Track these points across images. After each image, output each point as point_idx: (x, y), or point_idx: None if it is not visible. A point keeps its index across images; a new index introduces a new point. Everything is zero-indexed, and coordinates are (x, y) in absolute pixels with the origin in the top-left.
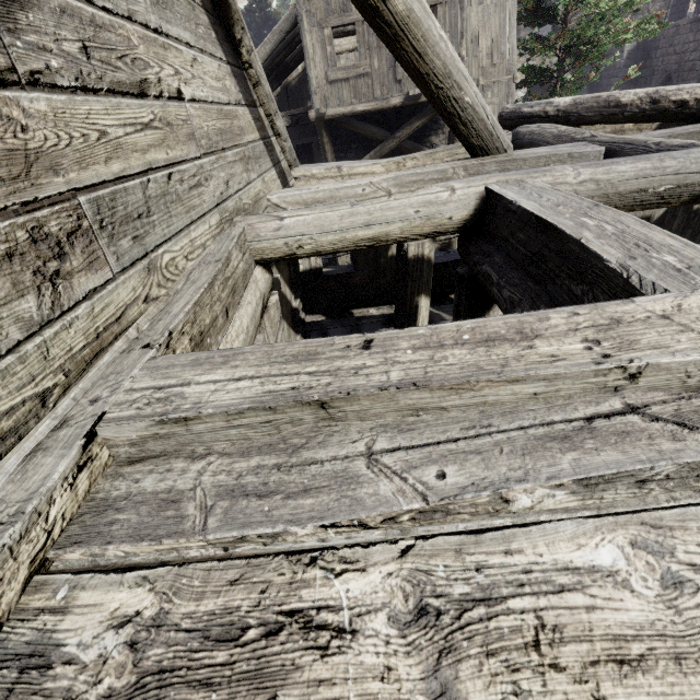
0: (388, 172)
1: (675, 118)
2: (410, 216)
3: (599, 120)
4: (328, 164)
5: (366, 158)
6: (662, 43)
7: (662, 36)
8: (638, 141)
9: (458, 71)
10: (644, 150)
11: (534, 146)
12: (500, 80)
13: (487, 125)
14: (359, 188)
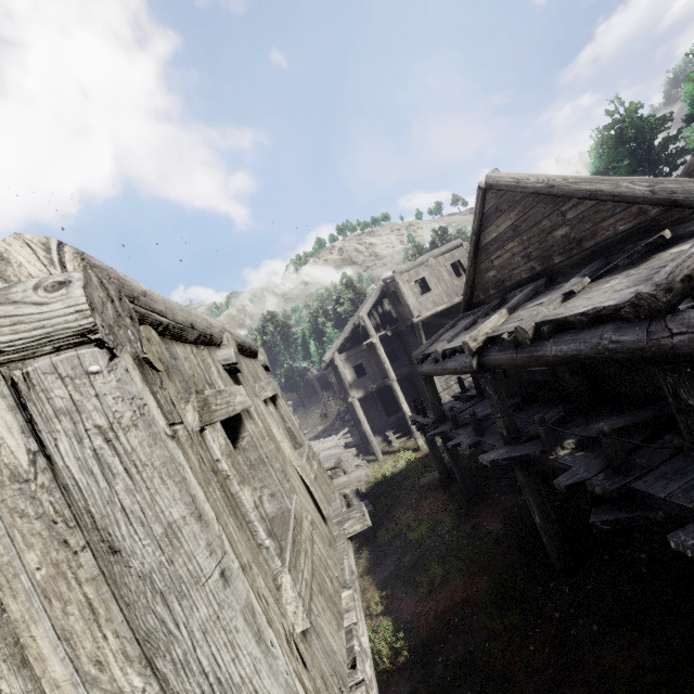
0: None
1: None
2: None
3: None
4: None
5: None
6: None
7: None
8: None
9: None
10: None
11: None
12: None
13: None
14: None
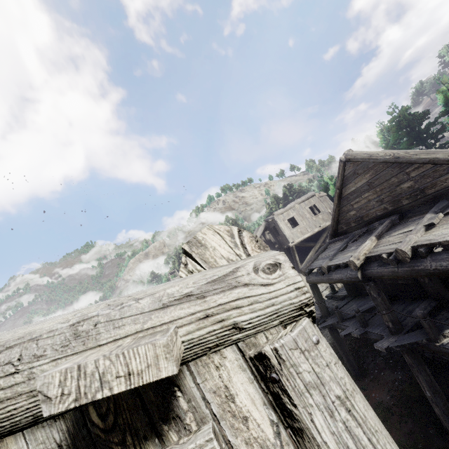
0: None
1: None
2: None
3: None
4: None
5: (310, 254)
6: None
7: None
8: None
9: None
10: None
11: None
12: None
13: None
14: None
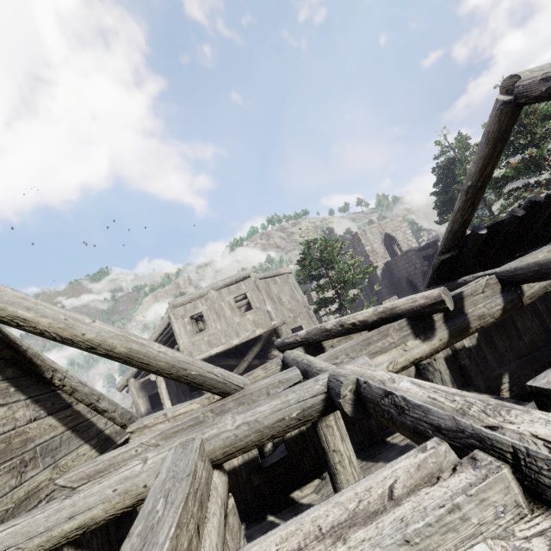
0: (203, 405)
1: (357, 331)
2: (109, 495)
3: (324, 339)
4: (158, 413)
5: None
6: (393, 267)
7: (391, 264)
8: (311, 365)
9: (180, 362)
10: (311, 372)
11: (288, 365)
12: (302, 311)
13: (218, 380)
14: (132, 450)
